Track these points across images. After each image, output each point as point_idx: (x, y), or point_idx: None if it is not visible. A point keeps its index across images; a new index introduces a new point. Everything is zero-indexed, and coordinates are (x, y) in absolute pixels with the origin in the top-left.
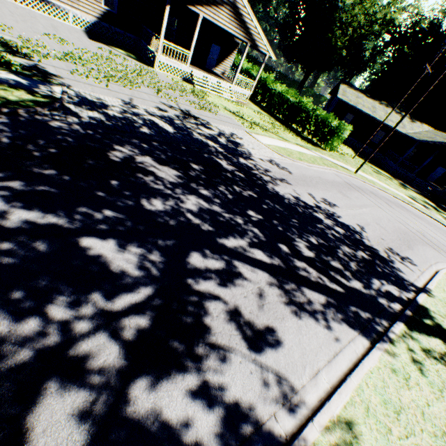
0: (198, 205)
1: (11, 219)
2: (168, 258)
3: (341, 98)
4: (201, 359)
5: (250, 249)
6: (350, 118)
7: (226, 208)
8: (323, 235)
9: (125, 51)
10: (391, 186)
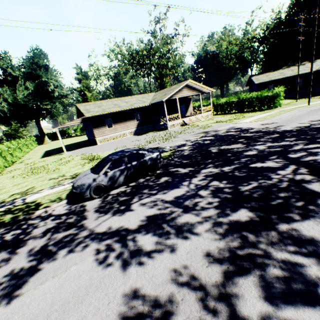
0: (263, 146)
1: (225, 170)
2: (282, 159)
3: (258, 83)
4: None
5: (307, 146)
6: (269, 88)
7: (275, 143)
8: None
9: (151, 132)
10: None
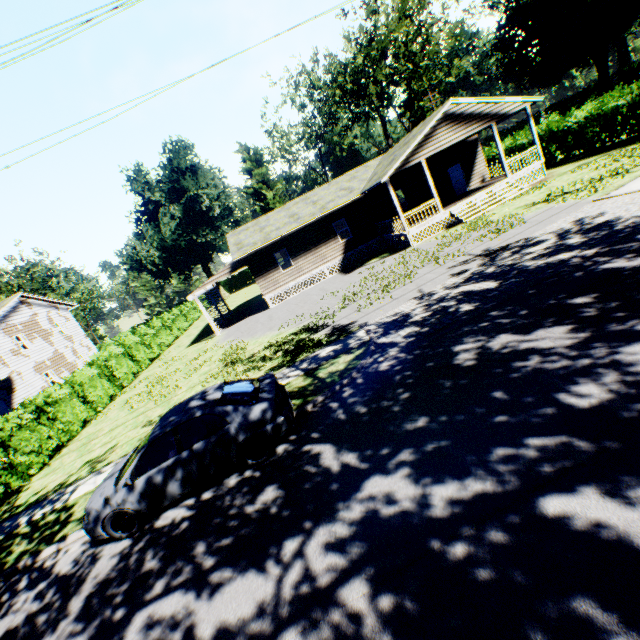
0: None
1: (435, 505)
2: None
3: None
4: None
5: None
6: None
7: None
8: None
9: (376, 257)
10: None
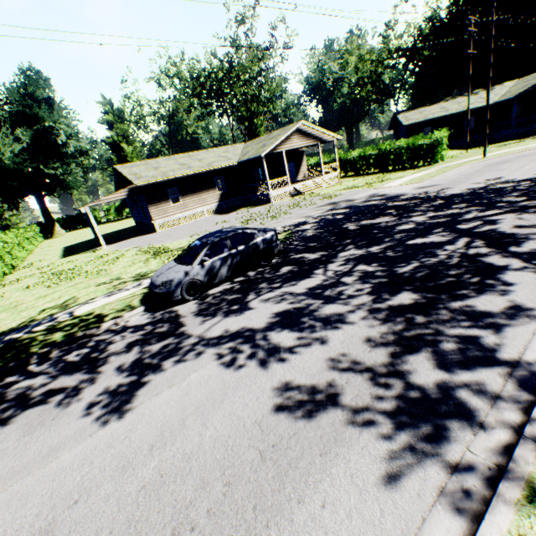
0: (423, 218)
1: (373, 251)
2: (450, 231)
3: (407, 124)
4: (526, 238)
5: (483, 213)
6: (424, 132)
7: (439, 212)
8: (517, 190)
9: (243, 208)
10: (529, 144)
